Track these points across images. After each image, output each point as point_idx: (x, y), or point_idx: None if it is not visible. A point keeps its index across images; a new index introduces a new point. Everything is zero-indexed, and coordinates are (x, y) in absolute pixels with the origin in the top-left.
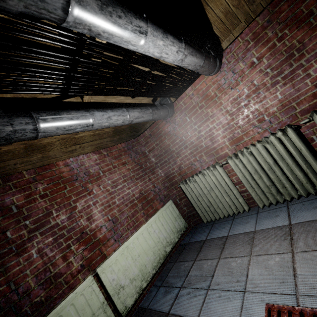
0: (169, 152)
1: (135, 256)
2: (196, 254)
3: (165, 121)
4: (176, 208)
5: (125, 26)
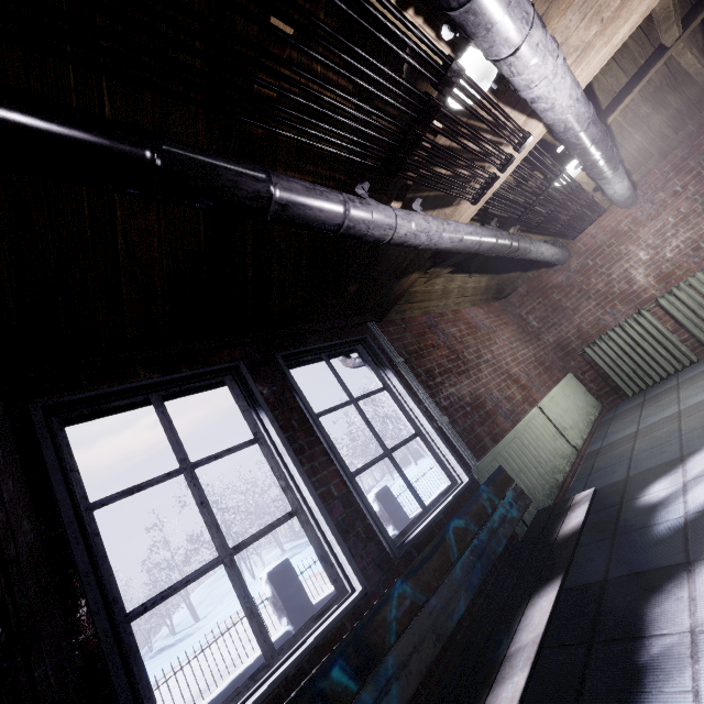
0: (560, 310)
1: (563, 409)
2: (640, 408)
3: (553, 270)
4: (580, 383)
5: (621, 177)
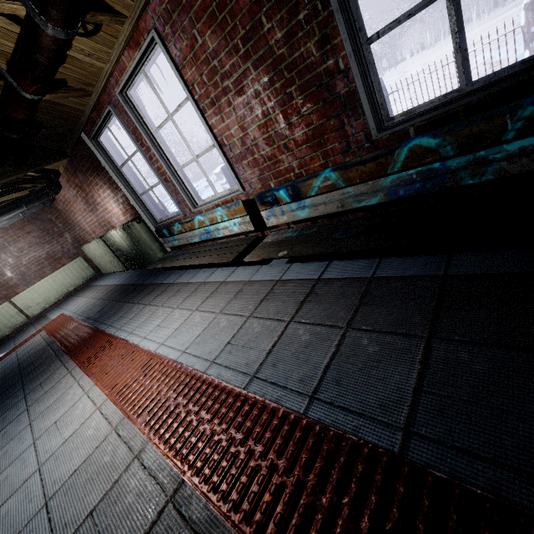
0: (69, 223)
1: (40, 293)
2: (80, 293)
3: (55, 202)
4: (85, 262)
5: None
